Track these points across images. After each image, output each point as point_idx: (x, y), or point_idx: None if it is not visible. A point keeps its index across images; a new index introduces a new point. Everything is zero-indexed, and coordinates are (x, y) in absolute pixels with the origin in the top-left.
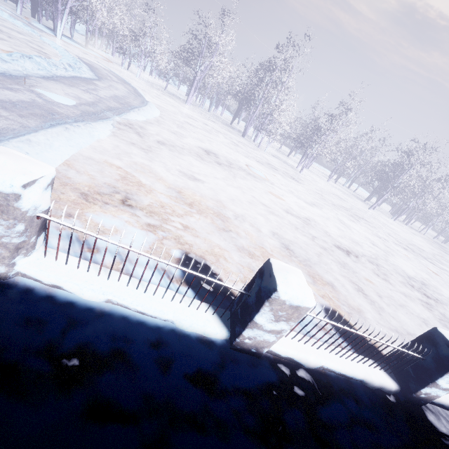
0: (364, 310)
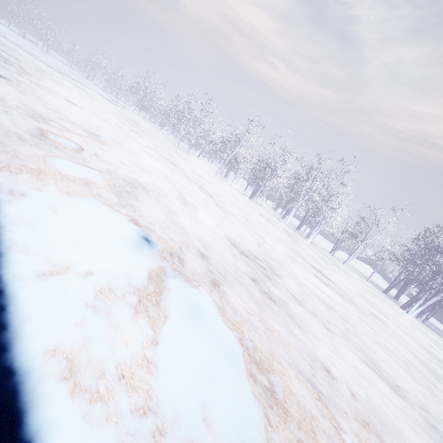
0: None
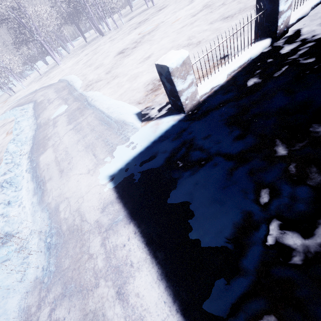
0: None
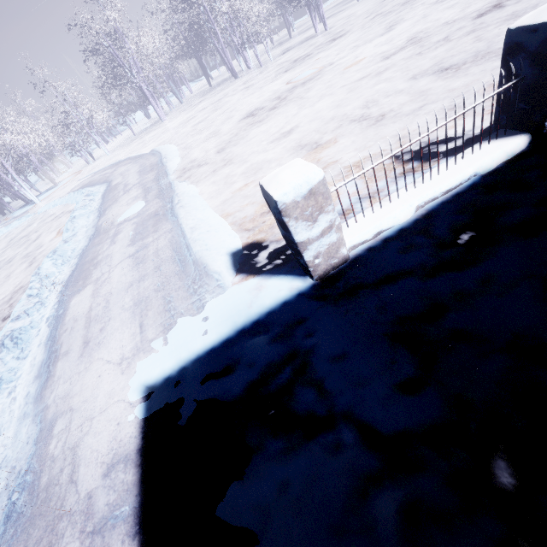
0: None
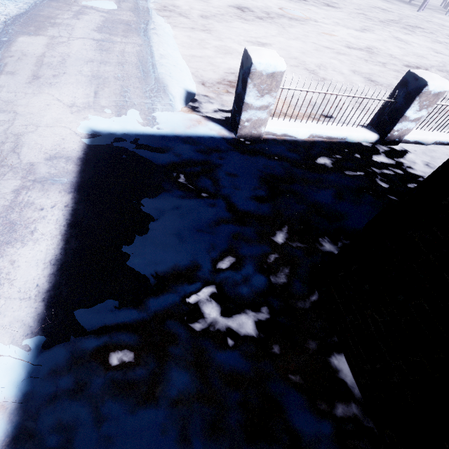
0: (448, 109)
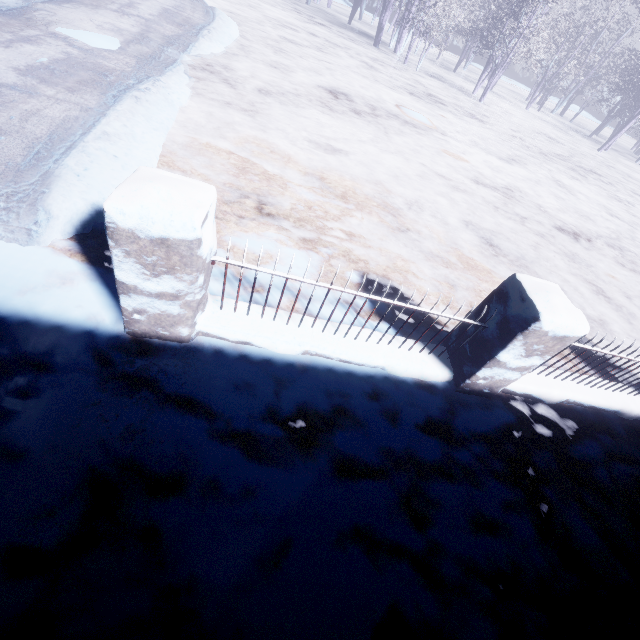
0: (608, 321)
